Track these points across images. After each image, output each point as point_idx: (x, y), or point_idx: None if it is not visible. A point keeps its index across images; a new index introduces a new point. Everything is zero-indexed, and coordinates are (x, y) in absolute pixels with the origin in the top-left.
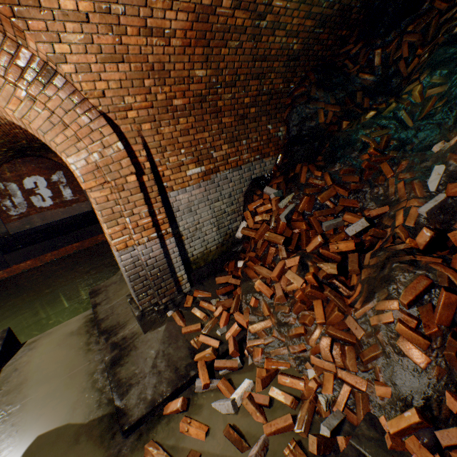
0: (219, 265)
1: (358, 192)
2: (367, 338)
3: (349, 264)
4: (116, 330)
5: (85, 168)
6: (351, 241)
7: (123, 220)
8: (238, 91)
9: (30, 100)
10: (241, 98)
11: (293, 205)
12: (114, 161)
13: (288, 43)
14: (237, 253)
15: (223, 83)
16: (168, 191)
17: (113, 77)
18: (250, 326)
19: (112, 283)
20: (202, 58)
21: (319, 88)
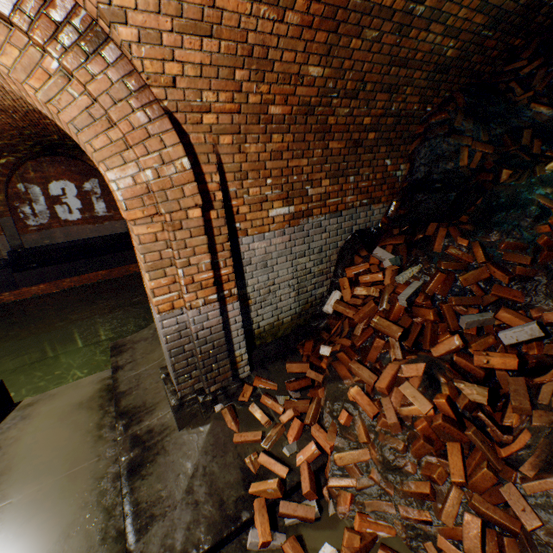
0: (291, 343)
1: (525, 280)
2: (547, 537)
3: (512, 396)
4: (139, 414)
5: (130, 190)
6: (513, 356)
7: (173, 270)
8: (358, 106)
9: (63, 76)
10: (360, 116)
11: (420, 282)
12: (174, 185)
13: (442, 46)
14: (317, 331)
15: (341, 90)
16: (241, 236)
17: (191, 58)
18: (336, 454)
19: (141, 340)
20: (323, 48)
21: (468, 116)
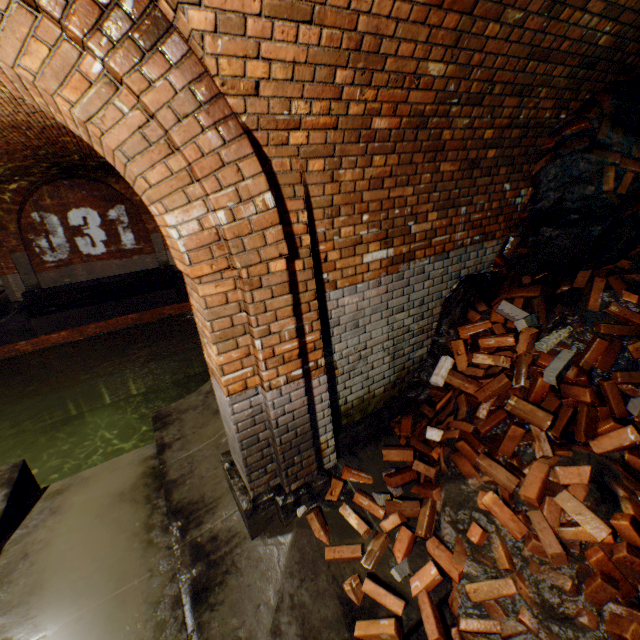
0: (385, 421)
1: None
2: None
3: None
4: (198, 513)
5: (195, 238)
6: None
7: (246, 339)
8: (480, 115)
9: (108, 83)
10: (481, 128)
11: (572, 352)
12: (253, 230)
13: (596, 31)
14: (416, 403)
15: (463, 95)
16: (328, 289)
17: (281, 54)
18: (468, 585)
19: (190, 408)
20: (450, 37)
21: (616, 125)
